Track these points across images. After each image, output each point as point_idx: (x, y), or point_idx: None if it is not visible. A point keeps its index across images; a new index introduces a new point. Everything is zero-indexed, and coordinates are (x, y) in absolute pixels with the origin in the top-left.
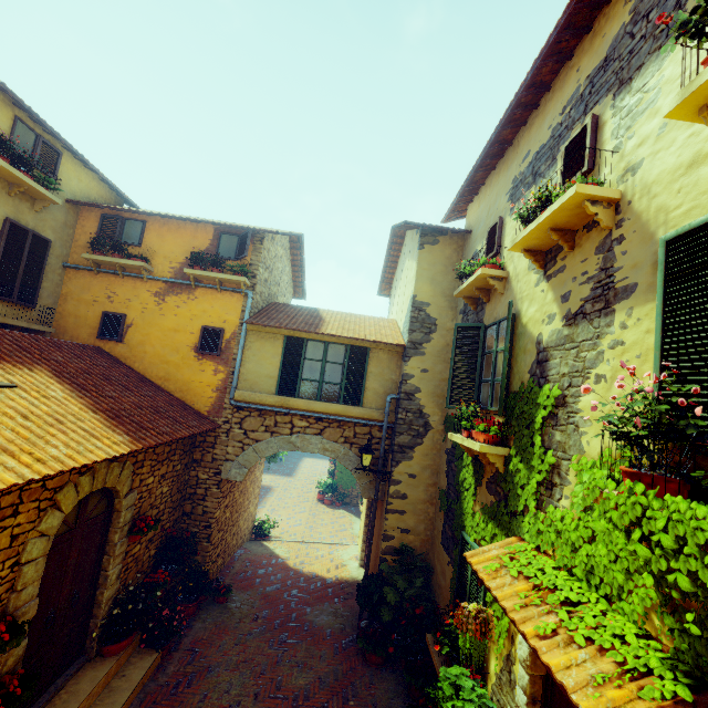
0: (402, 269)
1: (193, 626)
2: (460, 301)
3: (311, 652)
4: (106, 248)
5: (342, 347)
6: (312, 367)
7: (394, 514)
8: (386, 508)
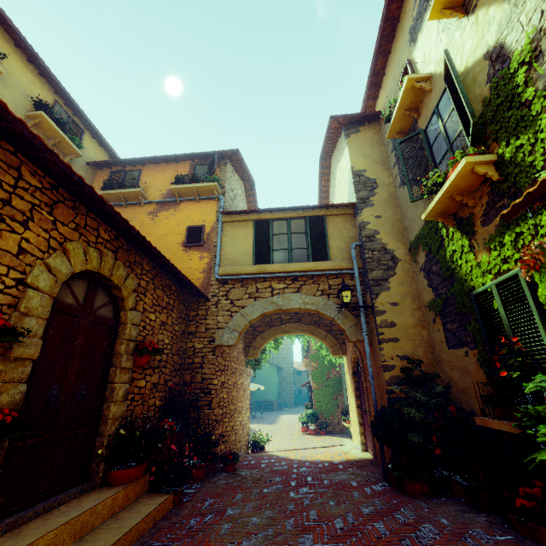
0: (334, 184)
1: (203, 486)
2: (391, 160)
3: (340, 493)
4: (114, 188)
5: (302, 221)
6: (280, 240)
7: (388, 343)
8: (378, 338)
